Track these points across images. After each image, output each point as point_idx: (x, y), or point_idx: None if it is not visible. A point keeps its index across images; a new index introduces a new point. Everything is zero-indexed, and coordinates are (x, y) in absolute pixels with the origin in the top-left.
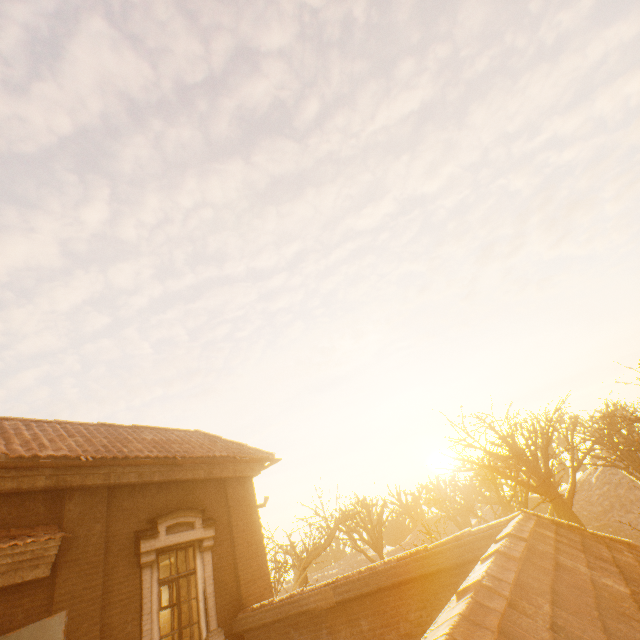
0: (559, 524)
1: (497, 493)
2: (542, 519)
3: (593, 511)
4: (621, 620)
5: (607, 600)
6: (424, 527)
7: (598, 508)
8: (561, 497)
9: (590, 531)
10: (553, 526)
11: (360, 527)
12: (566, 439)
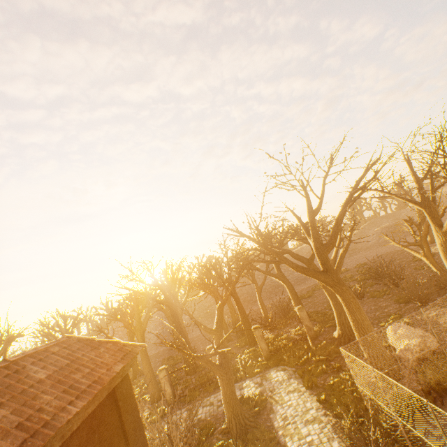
0: (81, 339)
1: (136, 307)
2: (72, 338)
3: (206, 306)
4: (2, 396)
5: (12, 386)
6: (98, 327)
7: (209, 304)
8: (173, 305)
9: (100, 340)
10: (74, 342)
11: (56, 331)
12: (189, 275)
